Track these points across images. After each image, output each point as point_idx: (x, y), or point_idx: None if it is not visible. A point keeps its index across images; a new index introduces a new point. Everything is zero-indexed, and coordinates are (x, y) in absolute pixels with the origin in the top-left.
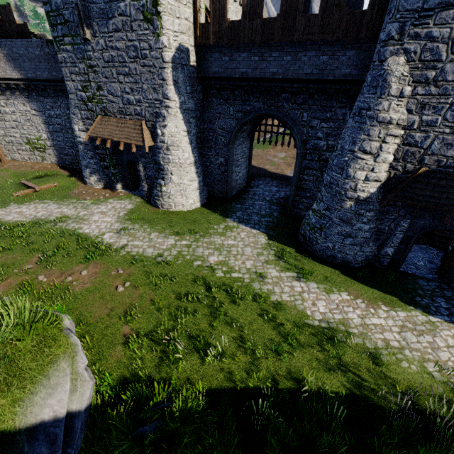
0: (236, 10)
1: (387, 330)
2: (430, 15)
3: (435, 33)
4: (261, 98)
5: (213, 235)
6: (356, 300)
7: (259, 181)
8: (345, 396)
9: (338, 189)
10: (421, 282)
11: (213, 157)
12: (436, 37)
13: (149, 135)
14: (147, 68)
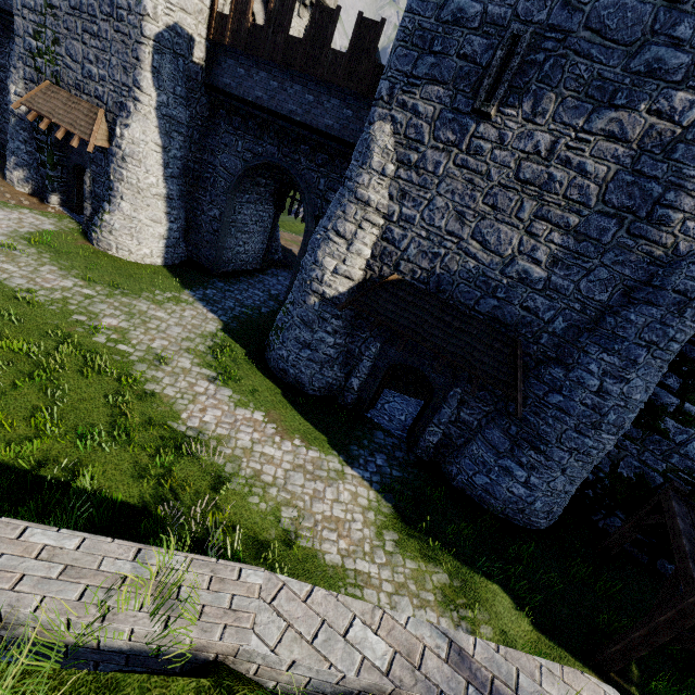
0: (301, 30)
1: (275, 463)
2: (418, 84)
3: (421, 108)
4: (275, 141)
5: (143, 299)
6: (269, 424)
7: (283, 272)
8: (128, 508)
9: (305, 277)
10: (378, 434)
11: (207, 204)
12: (421, 113)
13: (105, 131)
14: (122, 36)
